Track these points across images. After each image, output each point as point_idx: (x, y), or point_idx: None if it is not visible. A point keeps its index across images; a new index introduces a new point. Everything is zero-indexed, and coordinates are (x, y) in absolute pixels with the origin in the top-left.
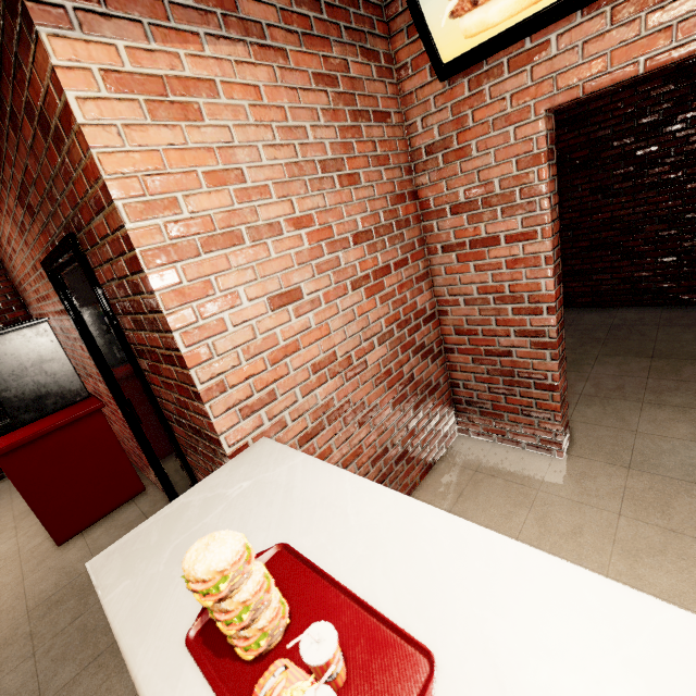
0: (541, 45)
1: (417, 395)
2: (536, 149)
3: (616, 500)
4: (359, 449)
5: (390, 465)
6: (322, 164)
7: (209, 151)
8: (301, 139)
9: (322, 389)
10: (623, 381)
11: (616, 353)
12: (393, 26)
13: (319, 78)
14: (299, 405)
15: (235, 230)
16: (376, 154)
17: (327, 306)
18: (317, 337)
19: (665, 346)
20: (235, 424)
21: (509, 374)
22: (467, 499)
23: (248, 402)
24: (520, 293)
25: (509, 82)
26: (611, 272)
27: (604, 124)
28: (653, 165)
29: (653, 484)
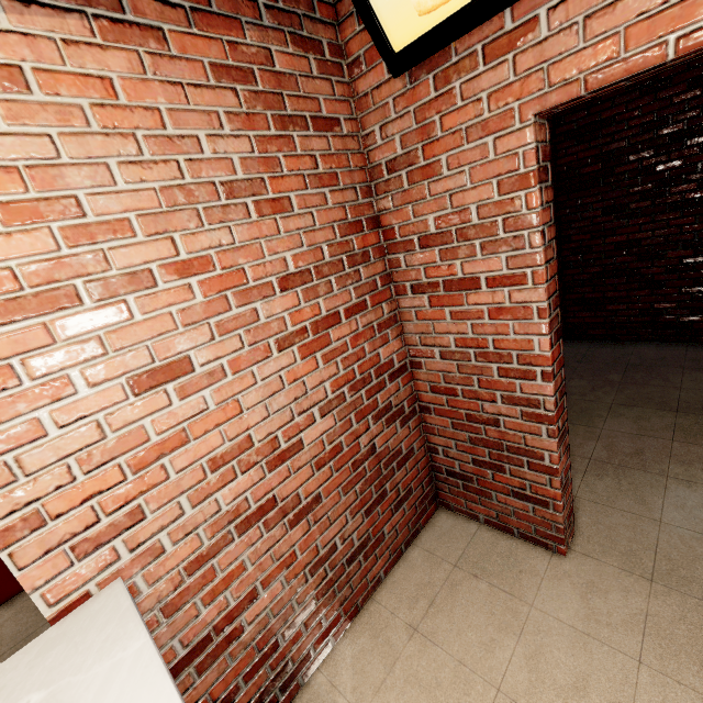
0: (526, 24)
1: (380, 470)
2: (523, 167)
3: (634, 635)
4: (290, 557)
5: (340, 567)
6: (227, 187)
7: (8, 172)
8: (191, 153)
9: (227, 490)
10: (642, 443)
11: (633, 403)
12: (341, 9)
13: (221, 71)
14: (187, 518)
15: (63, 286)
16: (317, 172)
17: (237, 376)
18: (218, 421)
19: (692, 396)
20: (63, 570)
21: (496, 447)
22: (439, 612)
23: (89, 533)
24: (507, 350)
25: (485, 76)
26: (627, 302)
27: (618, 135)
28: (675, 182)
29: (684, 612)
